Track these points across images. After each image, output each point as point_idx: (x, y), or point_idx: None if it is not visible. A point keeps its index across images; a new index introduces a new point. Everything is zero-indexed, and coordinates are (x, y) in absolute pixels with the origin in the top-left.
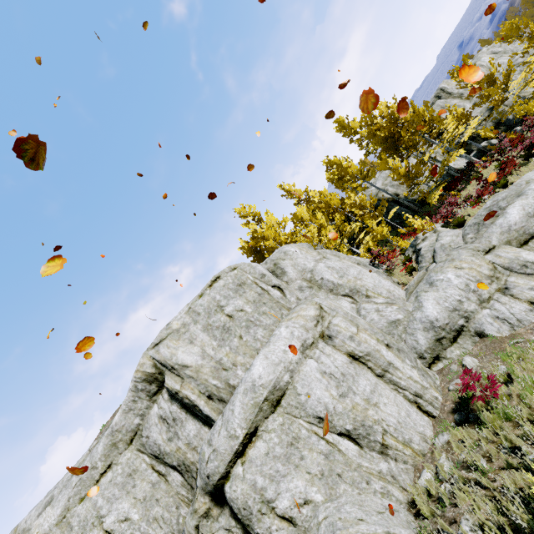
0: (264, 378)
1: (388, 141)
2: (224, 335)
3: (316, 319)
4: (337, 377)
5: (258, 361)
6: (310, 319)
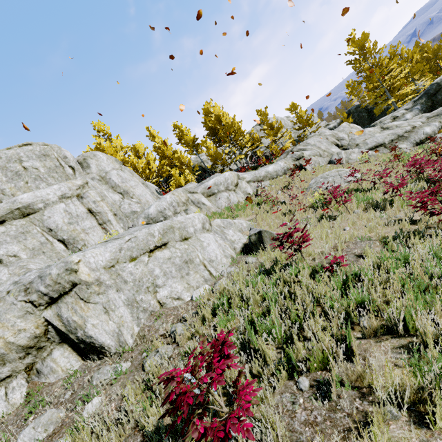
0: (24, 200)
1: (212, 130)
2: (14, 176)
3: (79, 186)
4: (73, 215)
5: (27, 193)
6: (76, 186)
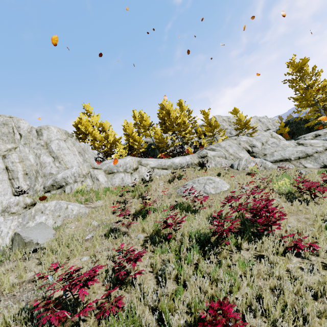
0: None
1: (161, 120)
2: None
3: (7, 149)
4: None
5: None
6: (6, 148)
